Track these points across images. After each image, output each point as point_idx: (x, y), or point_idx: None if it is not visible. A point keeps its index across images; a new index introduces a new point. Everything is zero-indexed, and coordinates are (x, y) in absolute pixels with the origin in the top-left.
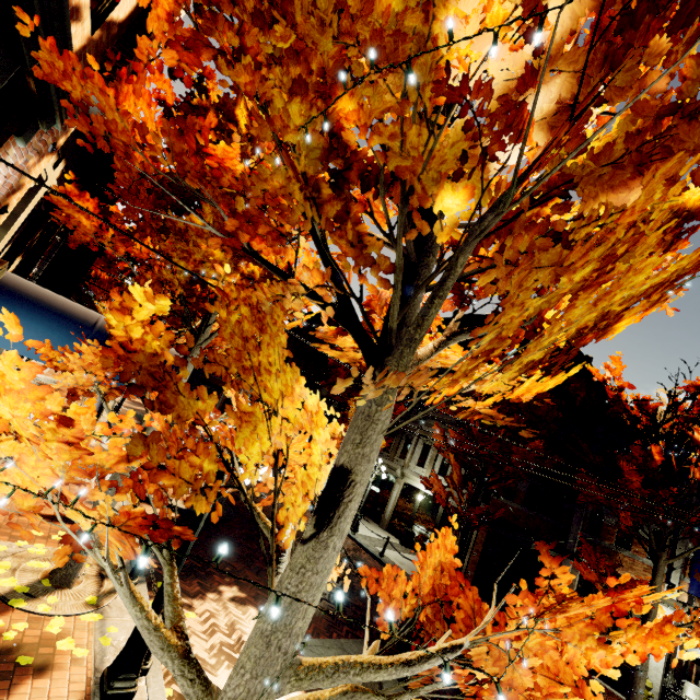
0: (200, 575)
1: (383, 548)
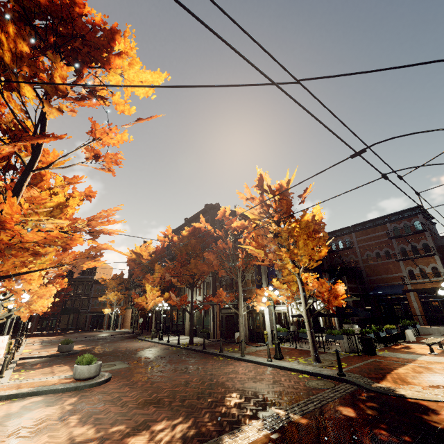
0: (45, 366)
1: (168, 338)
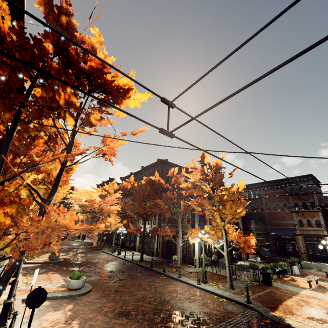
0: (42, 272)
1: (124, 255)
